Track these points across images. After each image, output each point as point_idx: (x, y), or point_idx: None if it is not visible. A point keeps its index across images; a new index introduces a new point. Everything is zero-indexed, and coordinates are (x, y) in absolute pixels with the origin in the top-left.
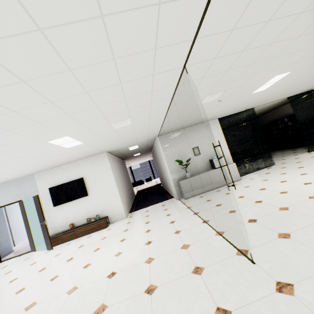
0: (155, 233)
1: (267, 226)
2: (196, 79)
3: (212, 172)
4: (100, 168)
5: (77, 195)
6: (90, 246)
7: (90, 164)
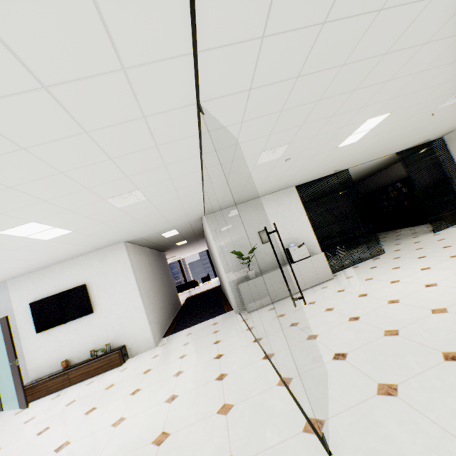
0: (187, 378)
1: (361, 368)
2: (232, 124)
3: (289, 269)
4: (114, 268)
5: (76, 313)
6: (84, 403)
7: (97, 262)
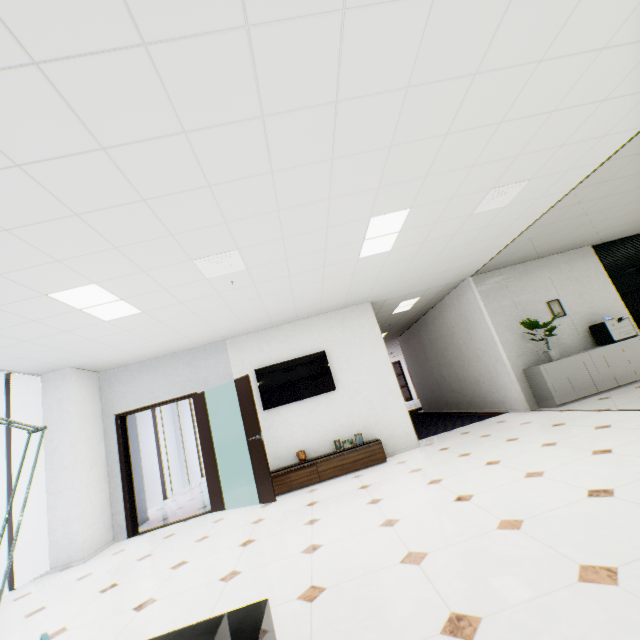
0: (584, 442)
1: None
2: None
3: (609, 350)
4: (359, 334)
5: (313, 388)
6: (397, 482)
7: (337, 325)
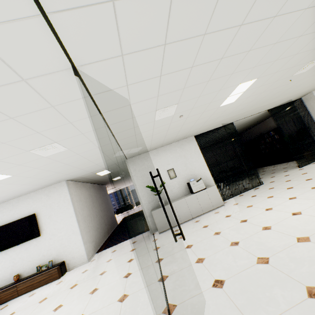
0: (98, 297)
1: (234, 299)
2: (118, 87)
3: (190, 198)
4: (58, 200)
5: (27, 236)
6: None
7: (45, 196)
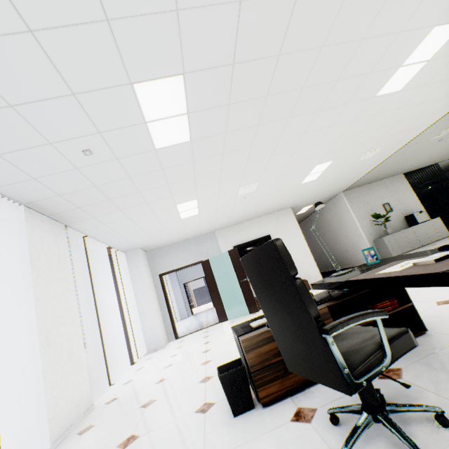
0: None
1: None
2: None
3: (416, 228)
4: (286, 225)
5: None
6: None
7: (274, 221)
